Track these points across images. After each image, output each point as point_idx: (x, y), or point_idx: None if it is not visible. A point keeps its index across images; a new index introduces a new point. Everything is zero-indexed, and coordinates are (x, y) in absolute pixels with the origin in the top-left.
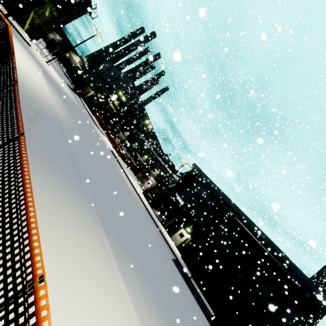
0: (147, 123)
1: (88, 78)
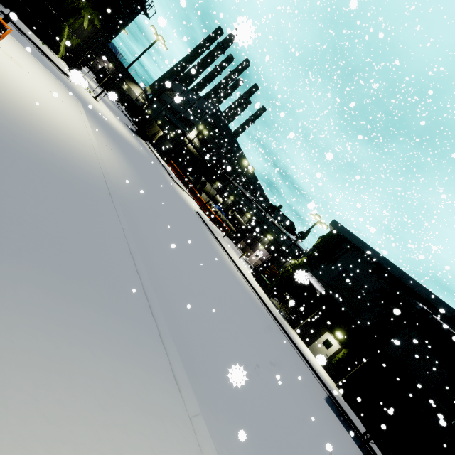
0: (246, 163)
1: (155, 113)
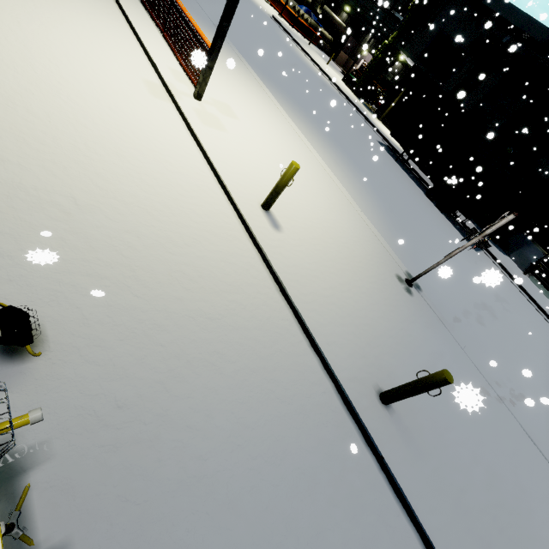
0: None
1: None
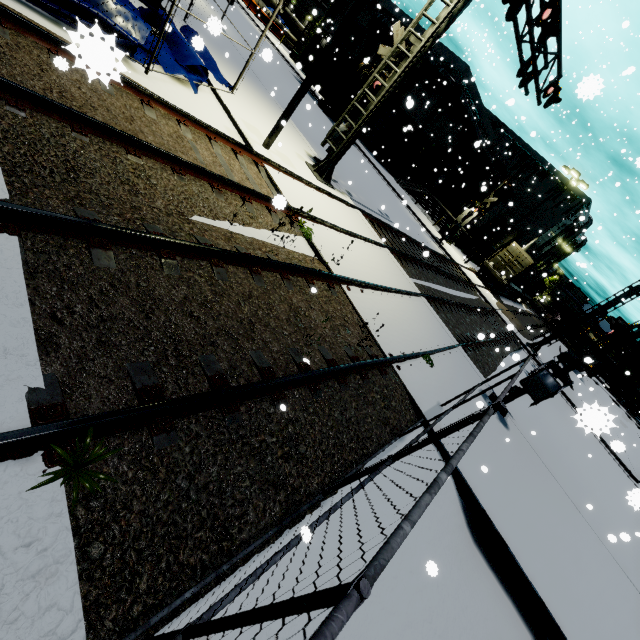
0: None
1: None
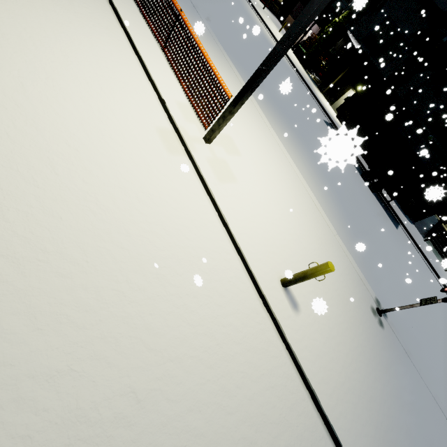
0: None
1: None
